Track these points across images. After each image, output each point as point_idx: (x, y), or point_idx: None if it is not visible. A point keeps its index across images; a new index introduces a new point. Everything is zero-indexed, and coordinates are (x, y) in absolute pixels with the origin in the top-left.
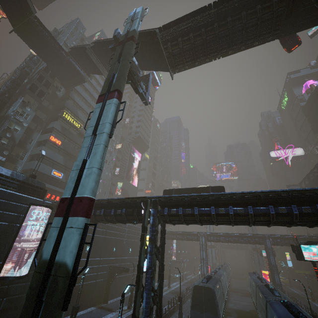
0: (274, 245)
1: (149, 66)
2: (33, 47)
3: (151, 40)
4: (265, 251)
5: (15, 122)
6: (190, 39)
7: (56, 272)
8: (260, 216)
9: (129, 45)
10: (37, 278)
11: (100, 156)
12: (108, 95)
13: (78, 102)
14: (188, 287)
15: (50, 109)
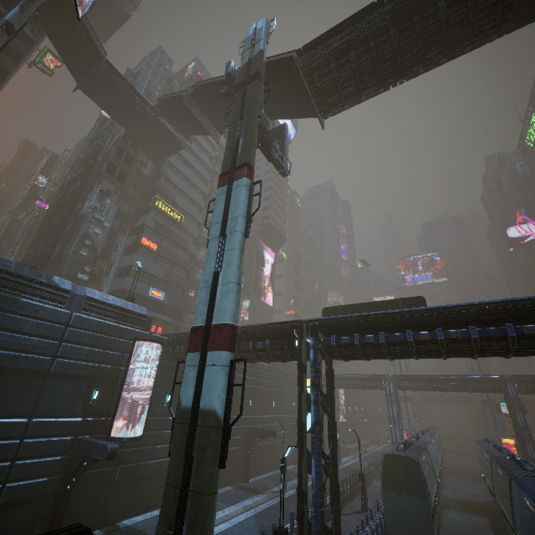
0: (523, 393)
1: (284, 112)
2: (105, 108)
3: (285, 72)
4: (505, 405)
5: (94, 223)
6: (350, 62)
7: (204, 421)
8: (490, 341)
9: (255, 88)
10: (179, 431)
11: (237, 266)
12: (233, 174)
13: (174, 181)
14: (371, 463)
15: (136, 197)
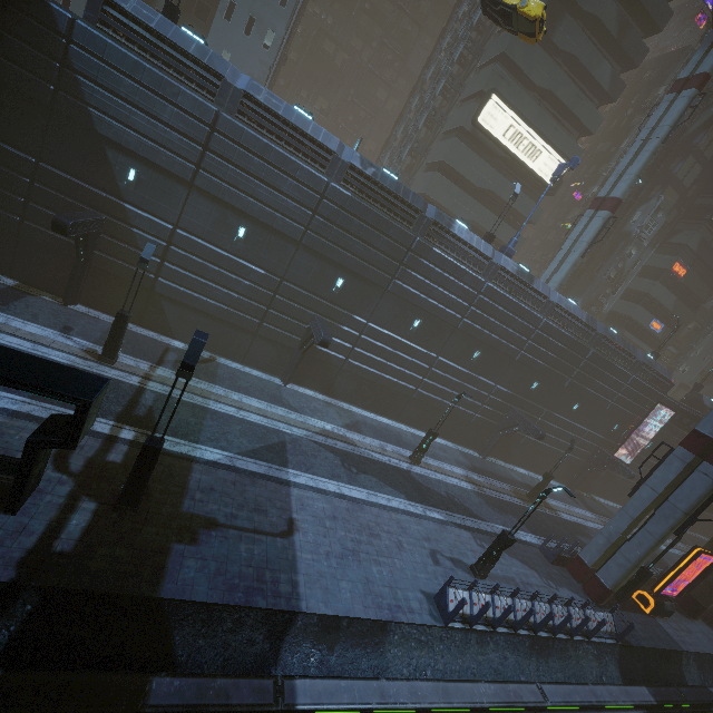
0: None
1: None
2: None
3: None
4: None
5: (634, 242)
6: None
7: None
8: None
9: None
10: None
11: None
12: None
13: None
14: None
15: (689, 195)
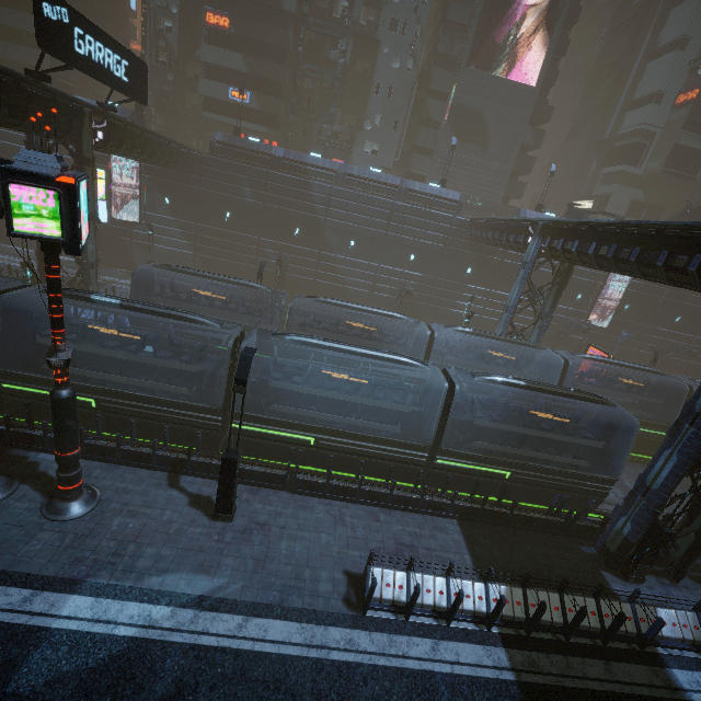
0: None
1: None
2: None
3: None
4: None
5: (162, 14)
6: None
7: None
8: None
9: None
10: None
11: None
12: None
13: None
14: None
15: None
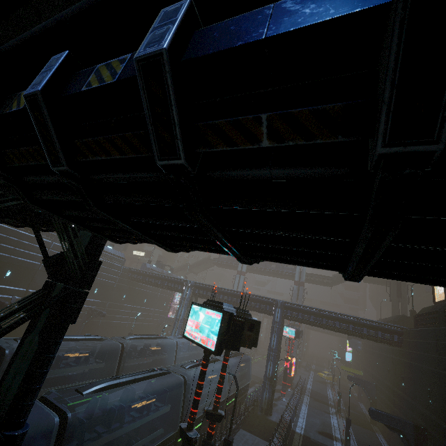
0: (288, 319)
1: None
2: None
3: None
4: (285, 328)
5: None
6: None
7: None
8: None
9: None
10: None
11: None
12: None
13: None
14: None
15: None
